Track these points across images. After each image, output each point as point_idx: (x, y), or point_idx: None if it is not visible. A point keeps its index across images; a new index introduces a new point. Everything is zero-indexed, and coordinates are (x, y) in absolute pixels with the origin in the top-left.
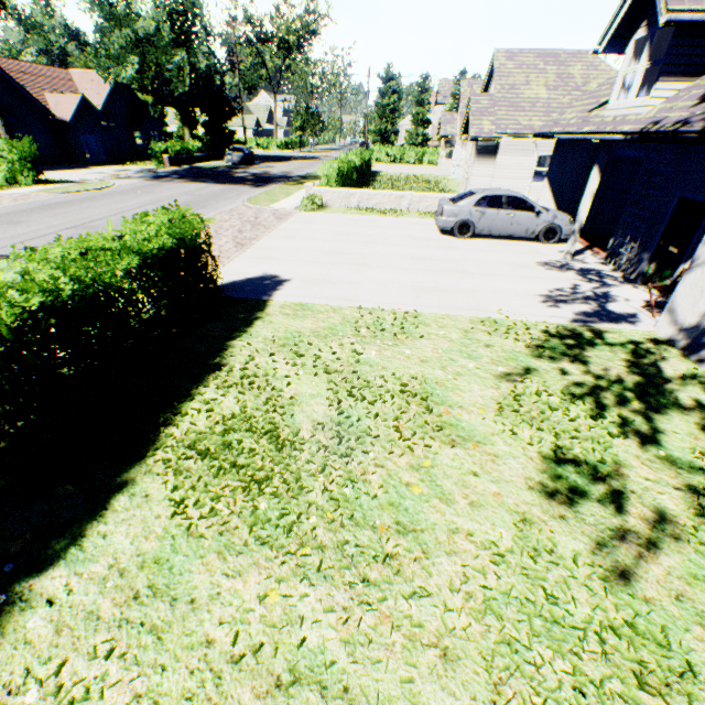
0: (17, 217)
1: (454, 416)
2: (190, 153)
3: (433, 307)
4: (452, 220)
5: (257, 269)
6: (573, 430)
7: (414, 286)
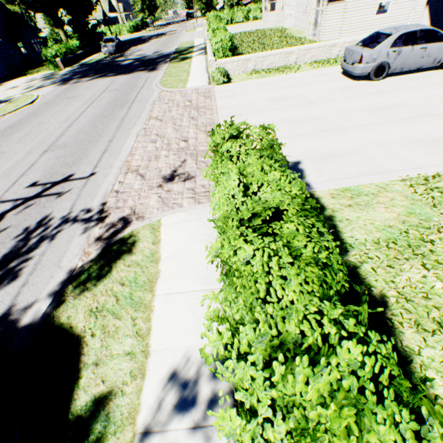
0: None
1: None
2: (73, 52)
3: None
4: (370, 66)
5: None
6: None
7: (413, 142)
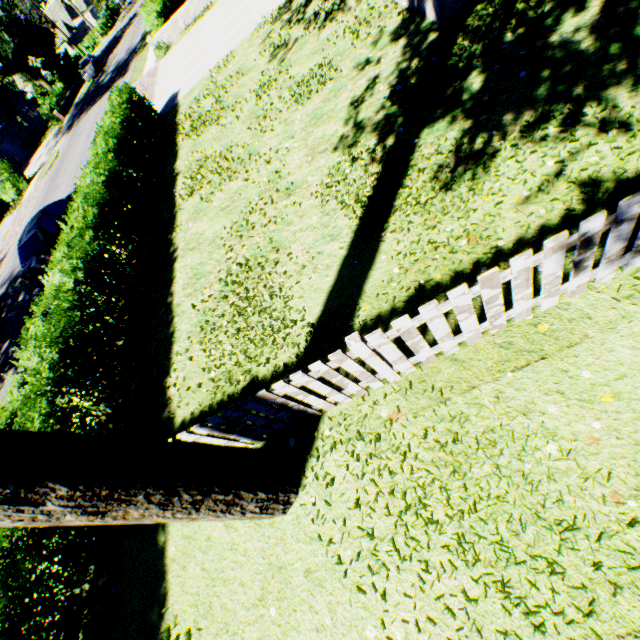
0: (53, 189)
1: (247, 69)
2: (63, 98)
3: (237, 43)
4: None
5: (165, 100)
6: (280, 39)
7: (228, 42)
